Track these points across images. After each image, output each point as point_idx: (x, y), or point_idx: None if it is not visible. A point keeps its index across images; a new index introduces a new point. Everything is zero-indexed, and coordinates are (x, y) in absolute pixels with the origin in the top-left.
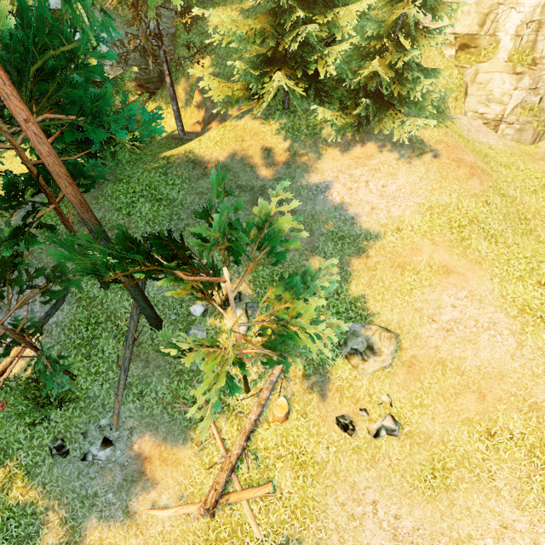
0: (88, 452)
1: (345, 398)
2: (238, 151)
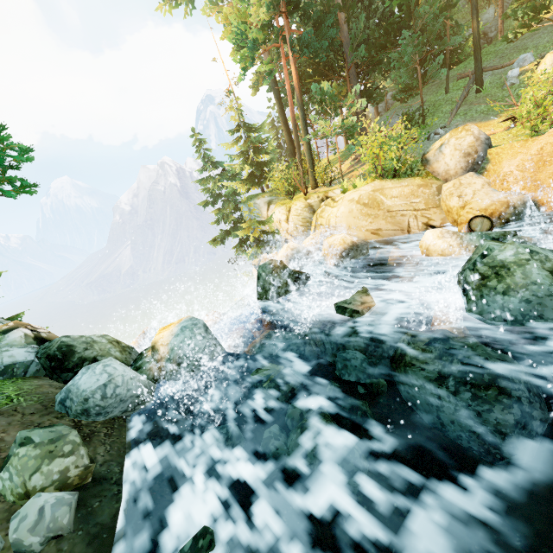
0: (431, 133)
1: None
2: None
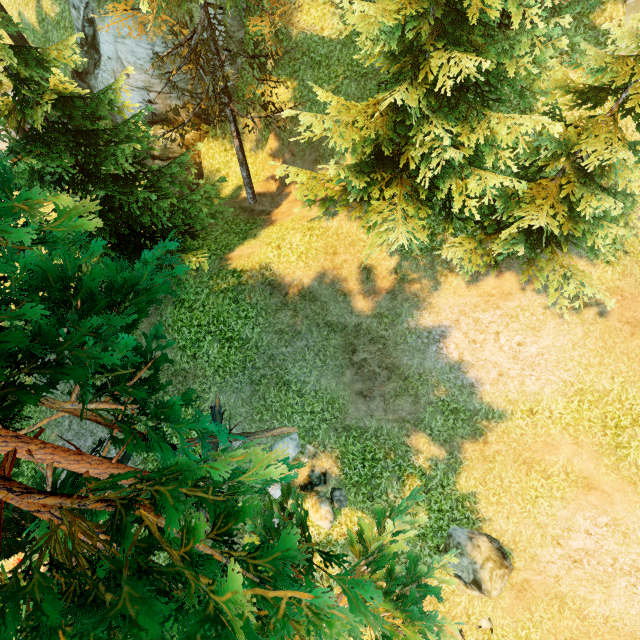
0: None
1: (439, 612)
2: (329, 269)
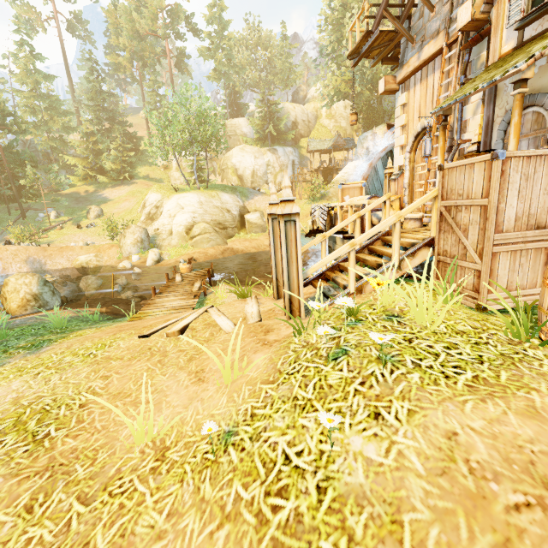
0: None
1: (83, 225)
2: (76, 191)
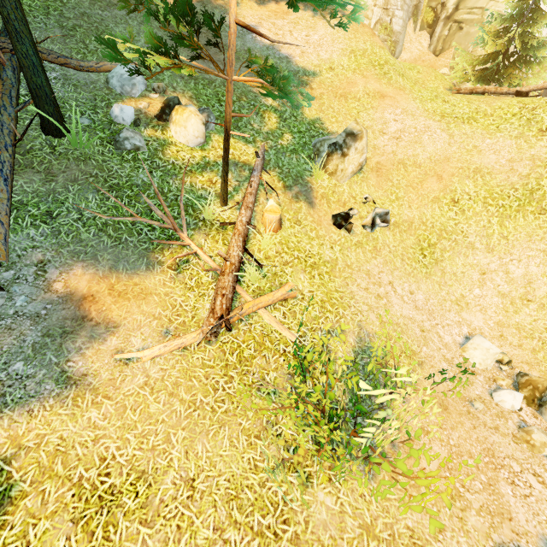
0: None
1: (332, 203)
2: None
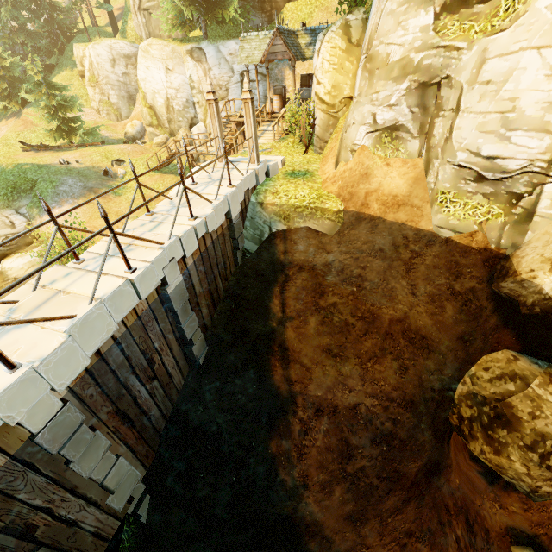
0: None
1: None
2: None
